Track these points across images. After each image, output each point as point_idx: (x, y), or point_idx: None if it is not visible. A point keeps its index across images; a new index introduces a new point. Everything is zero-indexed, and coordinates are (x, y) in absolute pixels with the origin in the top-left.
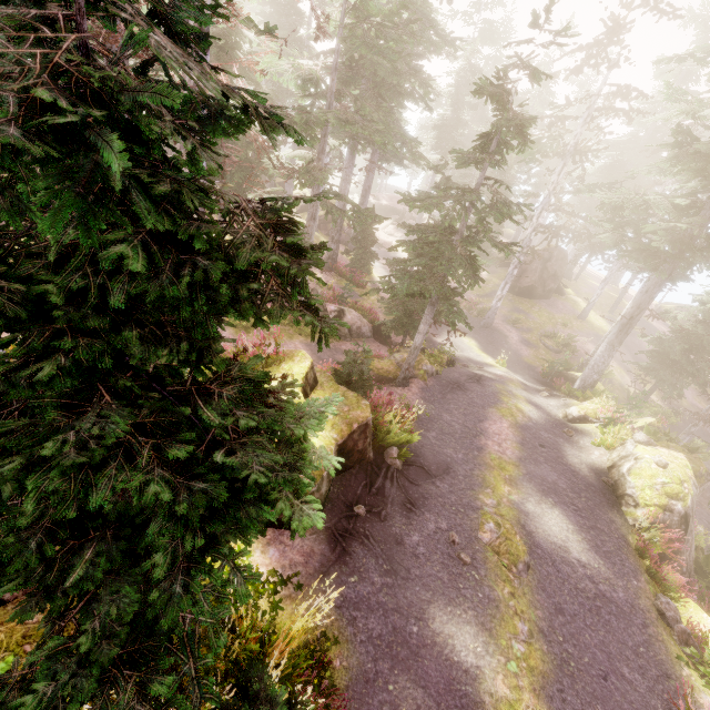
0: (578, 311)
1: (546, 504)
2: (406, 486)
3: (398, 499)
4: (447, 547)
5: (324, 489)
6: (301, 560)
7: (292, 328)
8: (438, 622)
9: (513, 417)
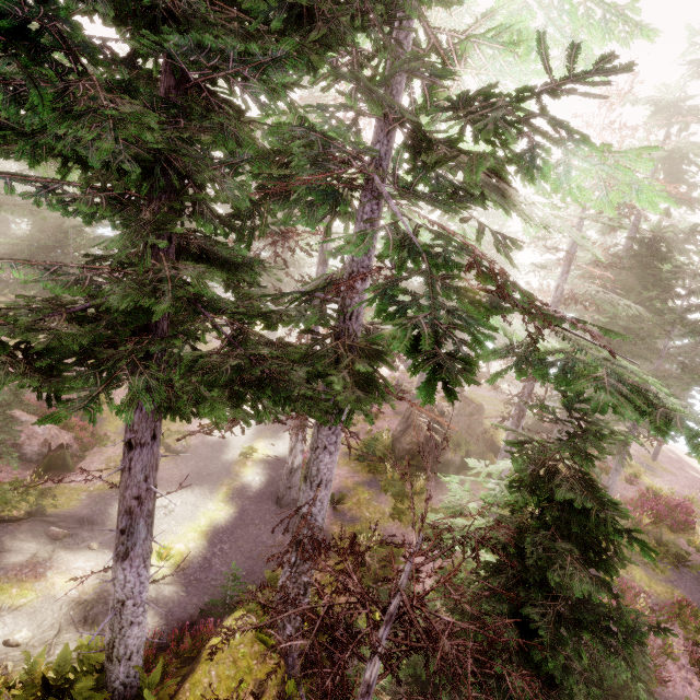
0: None
1: None
2: None
3: None
4: None
5: None
6: None
7: None
8: None
9: None
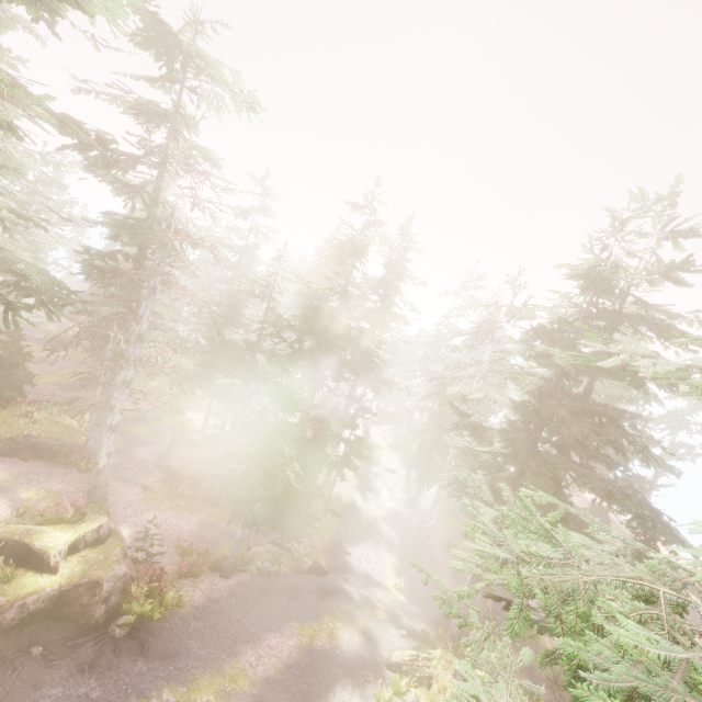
0: None
1: None
2: (106, 652)
3: (84, 658)
4: None
5: (11, 616)
6: None
7: (202, 505)
8: None
9: (310, 638)
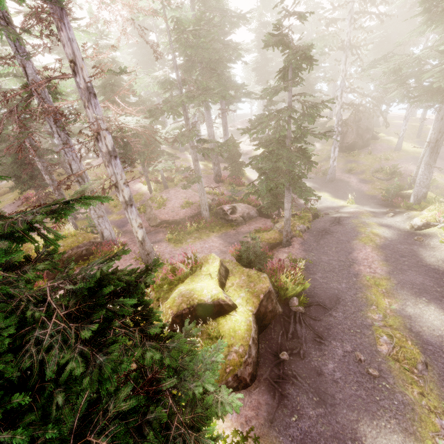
0: (393, 146)
1: (421, 303)
2: (312, 324)
3: (309, 337)
4: (357, 366)
5: (253, 352)
6: (252, 414)
7: (207, 229)
8: (370, 438)
9: (372, 242)
